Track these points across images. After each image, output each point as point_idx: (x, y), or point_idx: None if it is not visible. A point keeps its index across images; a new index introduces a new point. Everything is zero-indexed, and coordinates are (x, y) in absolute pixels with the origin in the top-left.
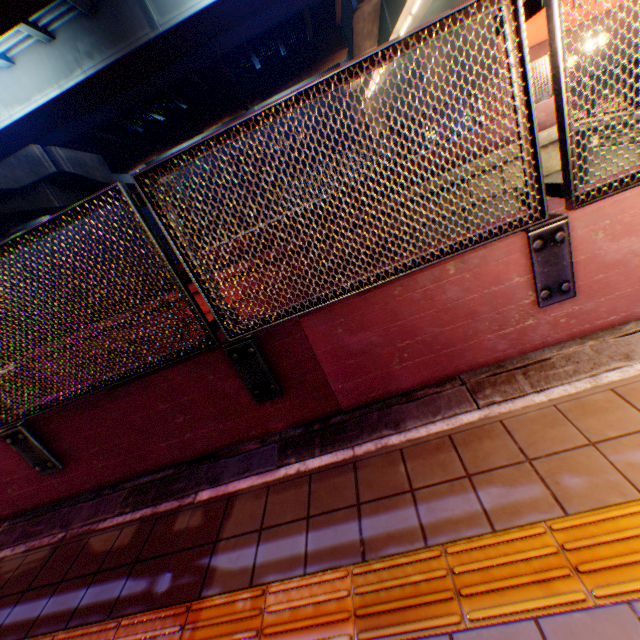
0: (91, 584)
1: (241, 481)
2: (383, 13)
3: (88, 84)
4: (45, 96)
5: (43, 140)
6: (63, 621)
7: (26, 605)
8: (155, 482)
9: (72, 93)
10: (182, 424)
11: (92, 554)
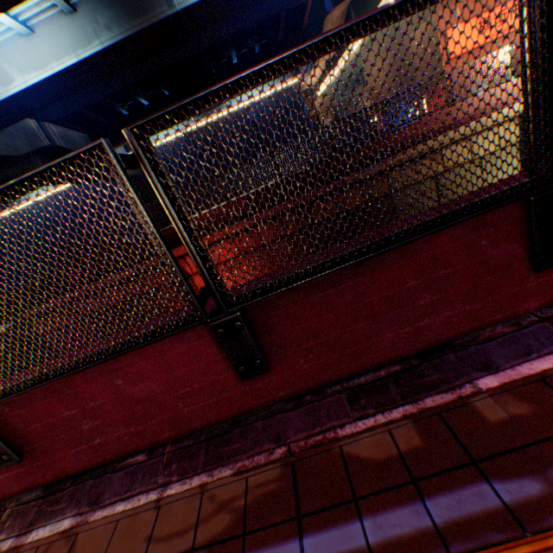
0: (421, 496)
1: (533, 363)
2: (349, 18)
3: (103, 55)
4: (61, 64)
5: (36, 117)
6: (431, 547)
7: (322, 535)
8: (383, 380)
9: (87, 63)
10: (422, 307)
11: (371, 463)
